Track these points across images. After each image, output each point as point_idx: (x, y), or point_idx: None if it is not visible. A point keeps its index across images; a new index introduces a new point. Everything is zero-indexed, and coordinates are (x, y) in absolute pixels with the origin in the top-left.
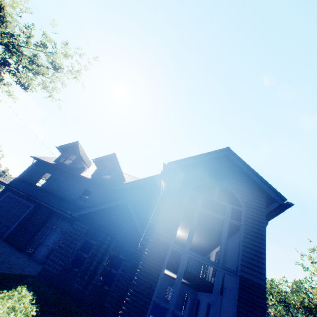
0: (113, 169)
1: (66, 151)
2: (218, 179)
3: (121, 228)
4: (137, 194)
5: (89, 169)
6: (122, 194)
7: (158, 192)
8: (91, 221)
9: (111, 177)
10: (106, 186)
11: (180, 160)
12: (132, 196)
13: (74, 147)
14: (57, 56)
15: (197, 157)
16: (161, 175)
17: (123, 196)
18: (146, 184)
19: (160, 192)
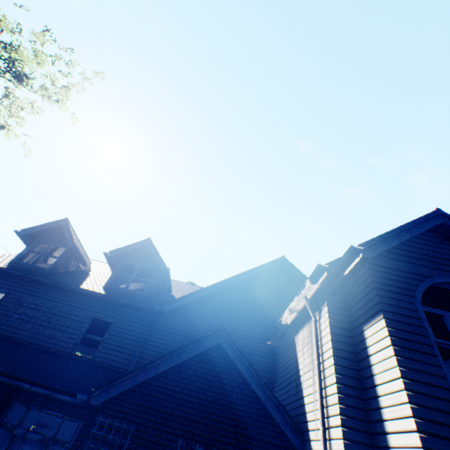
0: (142, 269)
1: (38, 240)
2: (449, 274)
3: (219, 412)
4: (210, 316)
5: (92, 274)
6: (180, 320)
7: (249, 306)
8: (141, 406)
9: (149, 286)
10: (143, 307)
11: (377, 237)
12: (202, 322)
13: (58, 230)
14: (21, 53)
15: (403, 231)
16: (314, 275)
17: (181, 325)
18: (222, 292)
19: (252, 306)
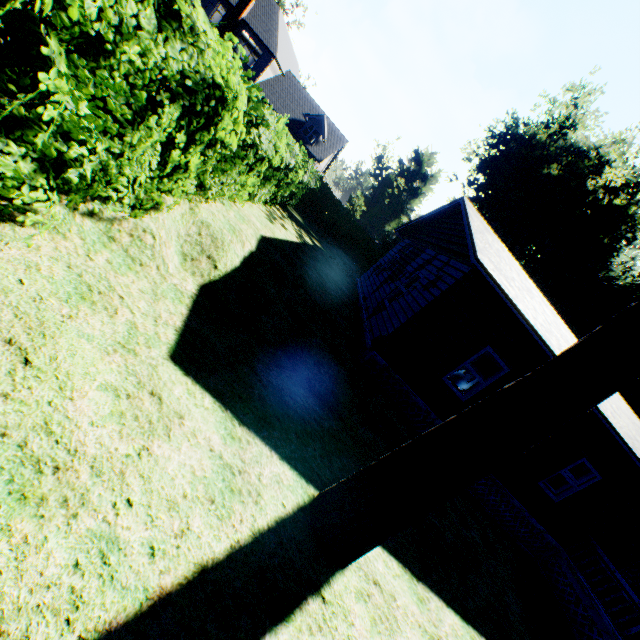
0: None
1: None
2: None
3: None
4: None
5: None
6: None
7: None
8: None
9: None
10: None
11: None
12: None
13: None
14: None
15: None
16: None
17: None
18: None
19: None
